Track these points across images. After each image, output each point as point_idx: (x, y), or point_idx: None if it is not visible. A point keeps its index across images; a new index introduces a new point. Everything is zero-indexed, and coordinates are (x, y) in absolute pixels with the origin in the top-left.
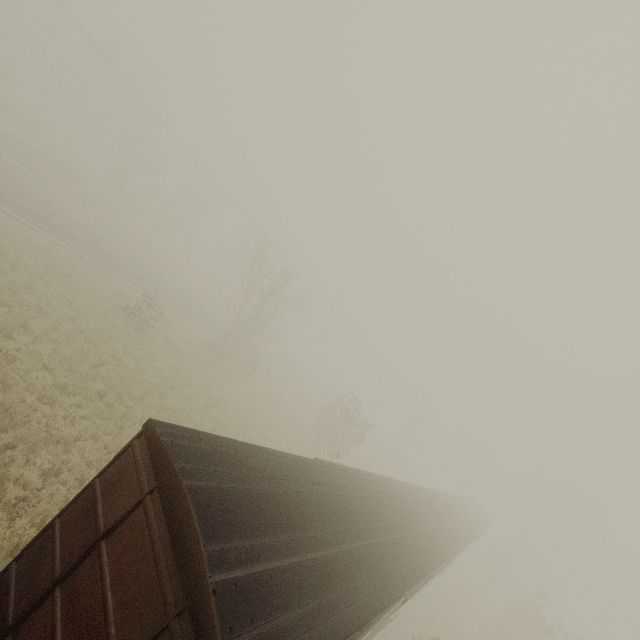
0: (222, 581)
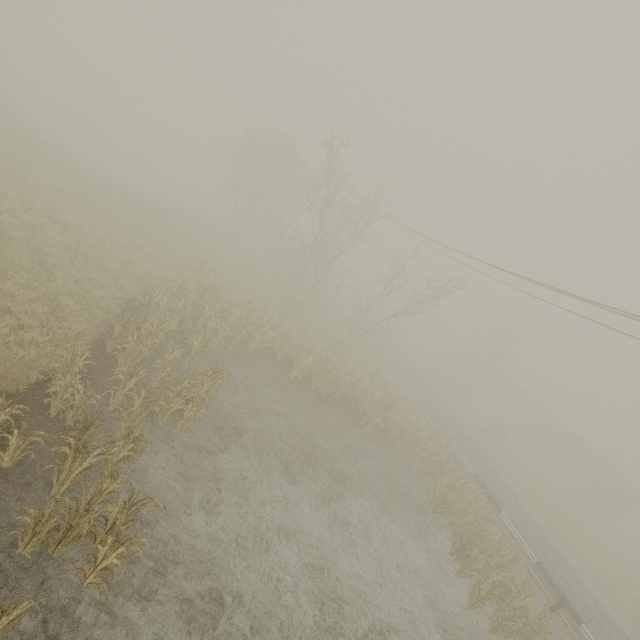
0: None
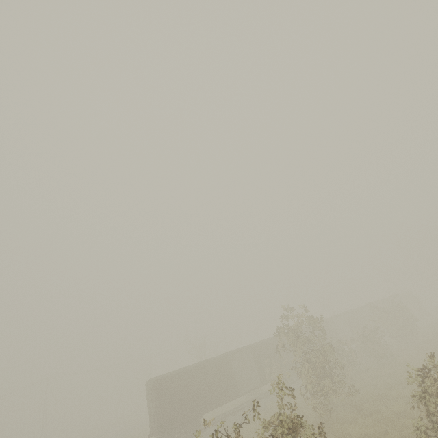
0: (152, 379)
